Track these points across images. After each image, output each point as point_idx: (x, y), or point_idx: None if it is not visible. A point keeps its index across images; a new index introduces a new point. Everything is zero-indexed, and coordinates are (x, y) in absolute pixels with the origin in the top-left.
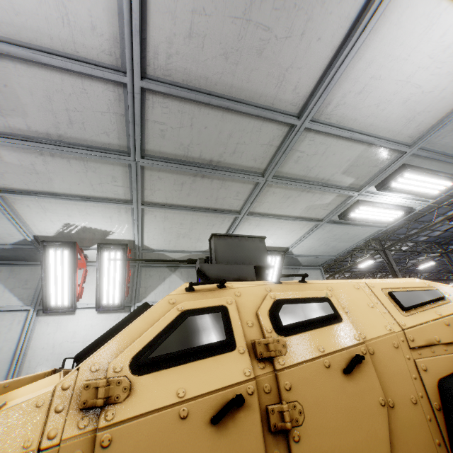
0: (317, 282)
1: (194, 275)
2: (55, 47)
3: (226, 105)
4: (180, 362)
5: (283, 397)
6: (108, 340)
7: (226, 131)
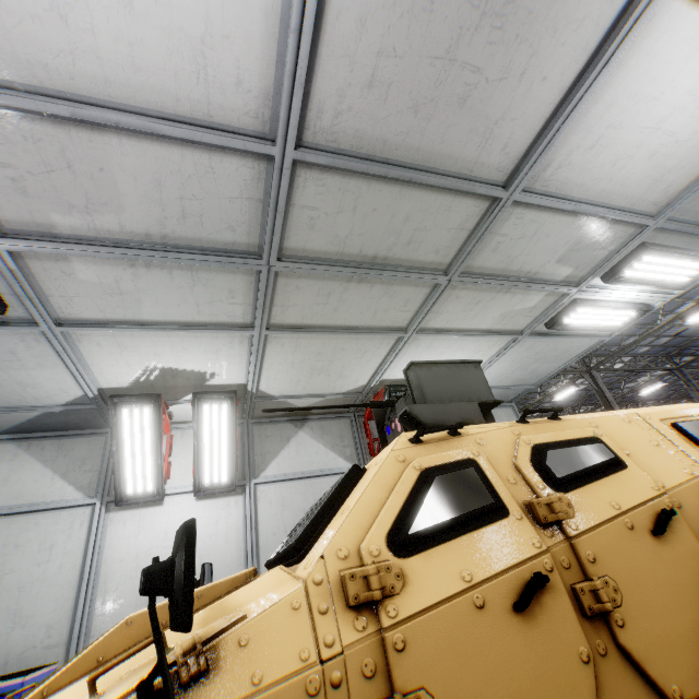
0: (572, 417)
1: (331, 431)
2: (181, 111)
3: (409, 176)
4: (448, 537)
5: (589, 572)
6: (329, 519)
7: (402, 213)
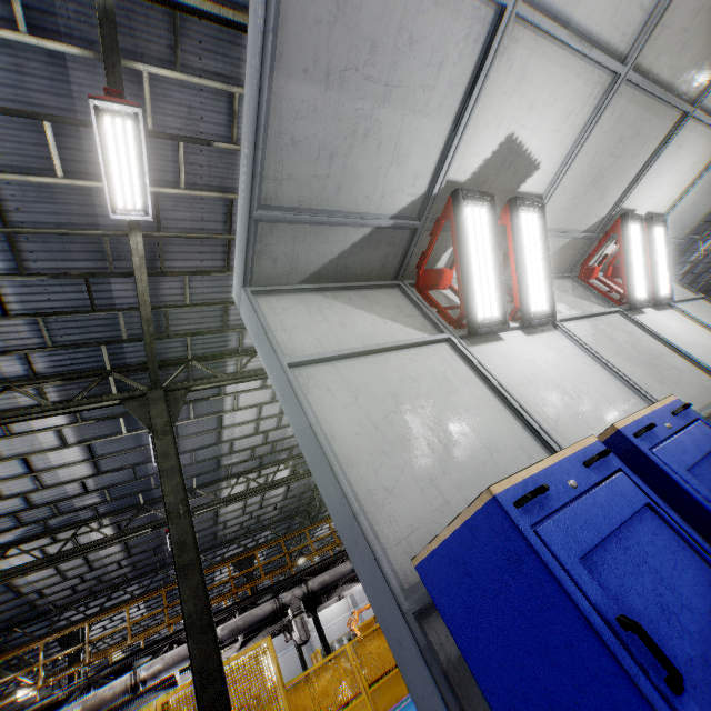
0: None
1: (566, 287)
2: None
3: None
4: None
5: None
6: None
7: None
